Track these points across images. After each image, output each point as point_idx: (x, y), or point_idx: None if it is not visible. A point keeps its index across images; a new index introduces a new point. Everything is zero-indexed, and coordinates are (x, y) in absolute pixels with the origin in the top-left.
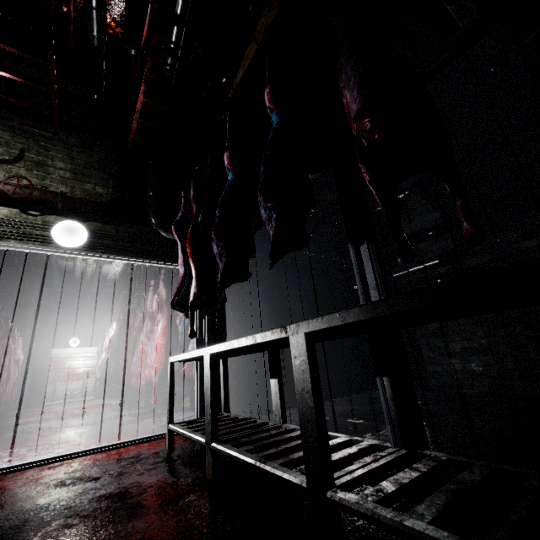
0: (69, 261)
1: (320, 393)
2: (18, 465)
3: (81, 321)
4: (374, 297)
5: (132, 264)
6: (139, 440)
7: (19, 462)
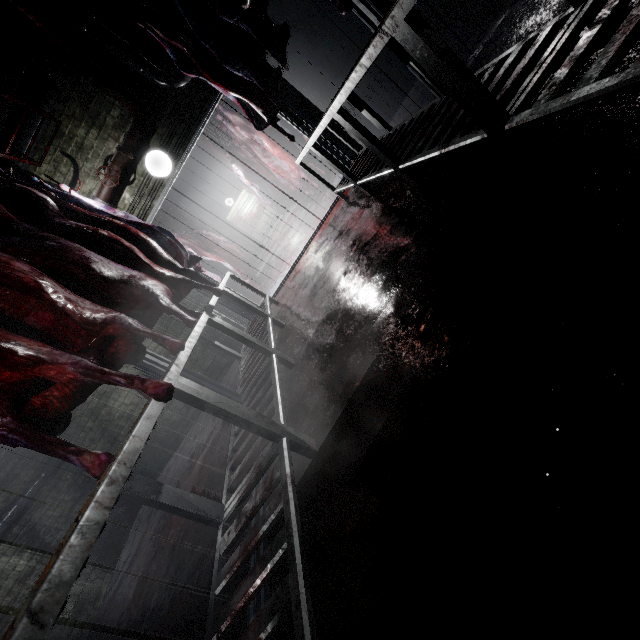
0: None
1: (368, 132)
2: (294, 263)
3: (212, 187)
4: (363, 10)
5: None
6: (329, 211)
7: (293, 263)
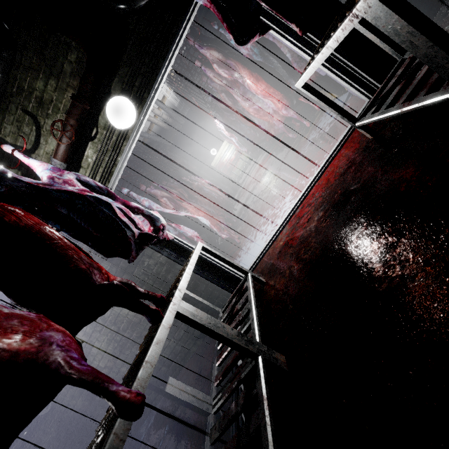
0: (153, 127)
1: None
2: (282, 223)
3: (201, 141)
4: None
5: (171, 78)
6: (332, 154)
7: (281, 221)
